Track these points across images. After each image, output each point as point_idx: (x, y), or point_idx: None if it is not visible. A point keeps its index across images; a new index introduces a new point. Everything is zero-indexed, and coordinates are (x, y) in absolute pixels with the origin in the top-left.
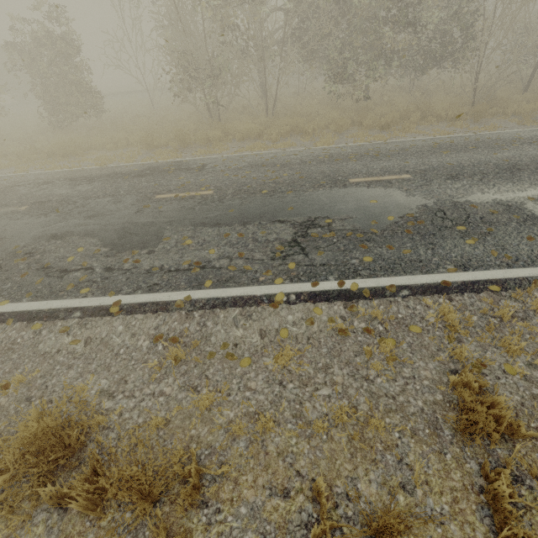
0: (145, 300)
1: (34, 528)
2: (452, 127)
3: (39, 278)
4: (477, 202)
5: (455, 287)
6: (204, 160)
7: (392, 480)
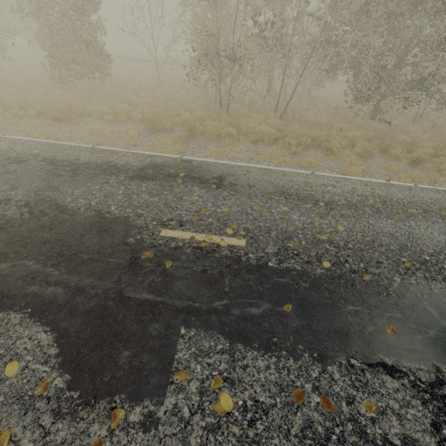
0: None
1: None
2: None
3: None
4: None
5: None
6: (219, 168)
7: None
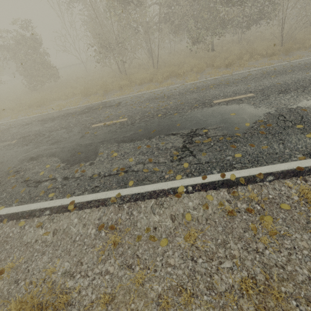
0: (90, 199)
1: None
2: (271, 60)
3: (23, 188)
4: (305, 106)
5: (307, 171)
6: (119, 99)
7: None
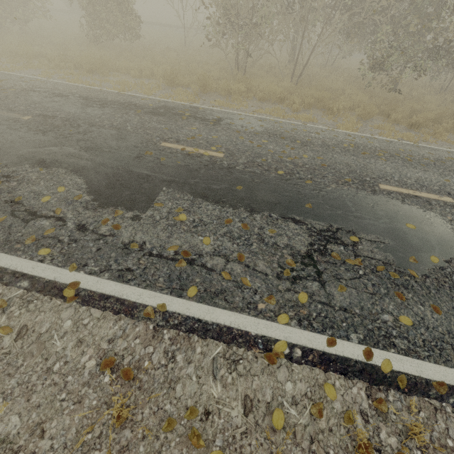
0: (109, 292)
1: None
2: None
3: (3, 215)
4: None
5: None
6: (221, 114)
7: None
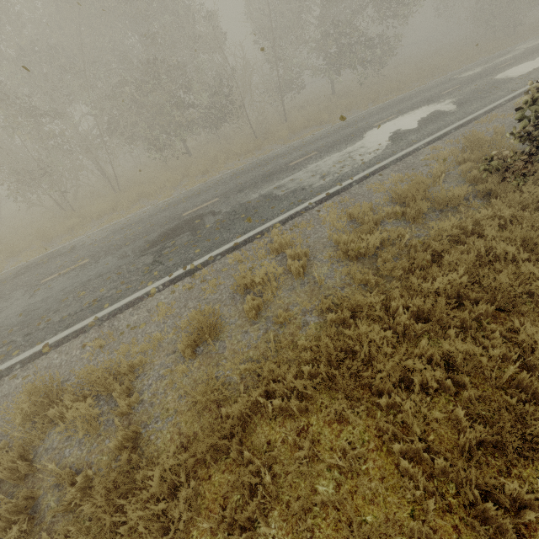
0: (66, 334)
1: (51, 437)
2: (247, 158)
3: None
4: (251, 199)
5: (241, 244)
6: (72, 244)
7: (217, 323)
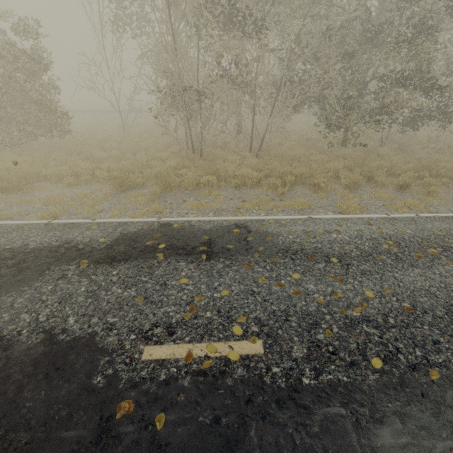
0: None
1: None
2: None
3: None
4: None
5: None
6: (206, 228)
7: None
